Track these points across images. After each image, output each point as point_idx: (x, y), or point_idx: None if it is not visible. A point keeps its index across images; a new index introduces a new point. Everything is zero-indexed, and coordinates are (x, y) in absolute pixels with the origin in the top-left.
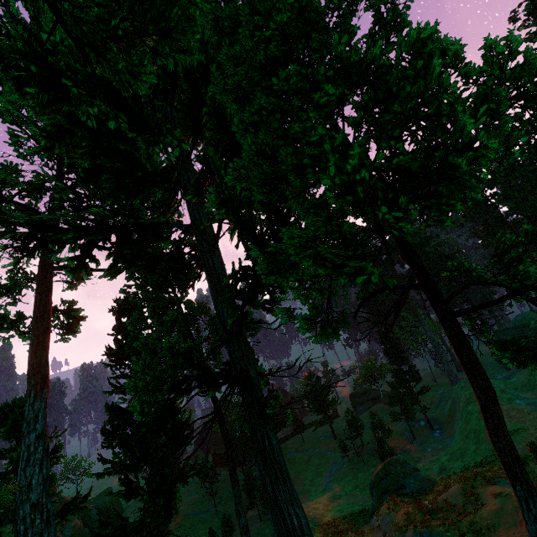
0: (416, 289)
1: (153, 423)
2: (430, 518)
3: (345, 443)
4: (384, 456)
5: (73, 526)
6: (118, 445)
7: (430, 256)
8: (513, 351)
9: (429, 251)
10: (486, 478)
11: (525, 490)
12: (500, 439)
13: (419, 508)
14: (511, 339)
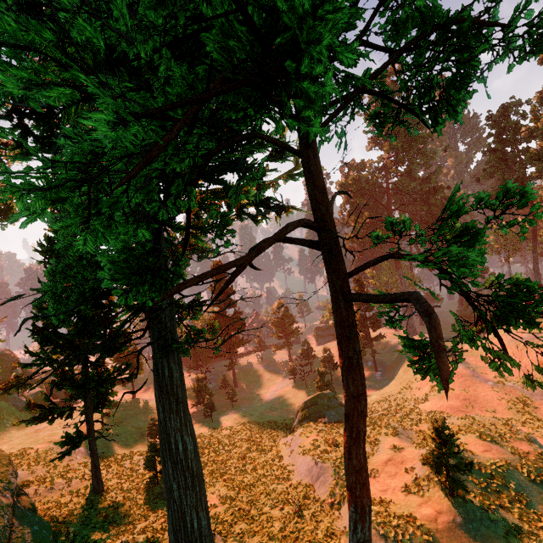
0: (314, 248)
1: (84, 328)
2: (330, 450)
3: (295, 368)
4: (321, 387)
5: (35, 393)
6: (41, 343)
7: (432, 208)
8: (419, 354)
9: (433, 203)
10: (391, 429)
11: (358, 514)
12: (351, 456)
13: (327, 439)
14: (421, 339)
